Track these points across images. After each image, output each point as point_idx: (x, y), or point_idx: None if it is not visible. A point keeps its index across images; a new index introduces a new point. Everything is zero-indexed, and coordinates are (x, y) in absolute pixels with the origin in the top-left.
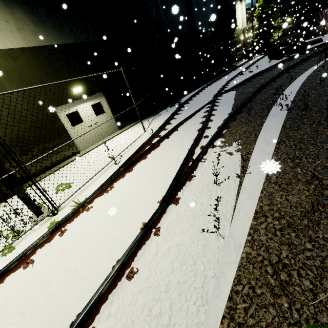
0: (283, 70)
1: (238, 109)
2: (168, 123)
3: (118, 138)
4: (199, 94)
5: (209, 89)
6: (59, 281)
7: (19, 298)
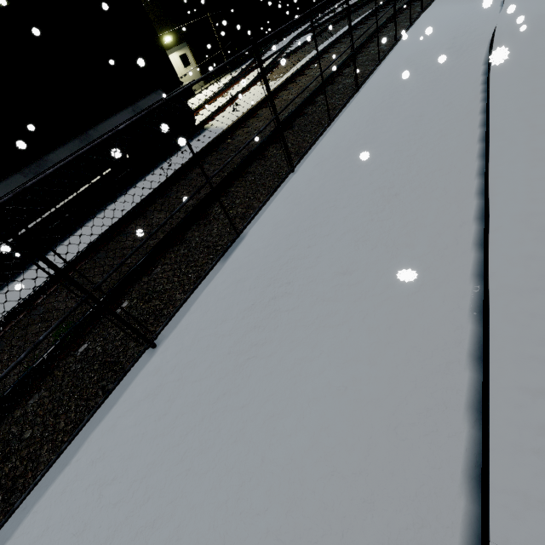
0: (359, 6)
1: (301, 46)
2: (251, 66)
3: (208, 89)
4: (282, 41)
5: (293, 35)
6: (215, 109)
7: (201, 116)
